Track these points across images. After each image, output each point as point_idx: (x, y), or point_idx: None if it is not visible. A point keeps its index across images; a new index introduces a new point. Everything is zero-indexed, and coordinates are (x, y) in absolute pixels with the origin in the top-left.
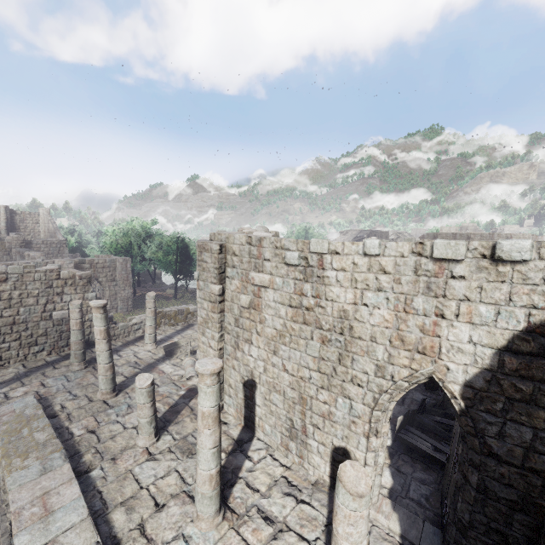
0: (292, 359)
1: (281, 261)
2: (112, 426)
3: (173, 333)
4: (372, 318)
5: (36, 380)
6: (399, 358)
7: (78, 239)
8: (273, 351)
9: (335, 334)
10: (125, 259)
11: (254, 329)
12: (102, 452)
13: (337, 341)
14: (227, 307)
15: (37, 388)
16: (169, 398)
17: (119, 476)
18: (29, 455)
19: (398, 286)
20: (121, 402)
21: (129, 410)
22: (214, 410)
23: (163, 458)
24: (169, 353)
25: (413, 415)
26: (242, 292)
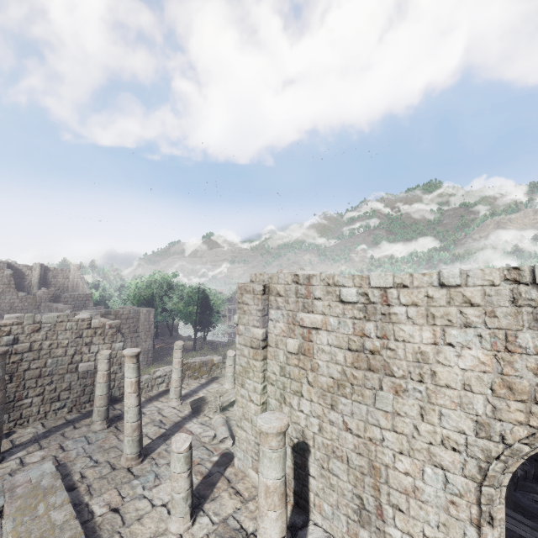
0: (356, 415)
1: (335, 298)
2: (138, 502)
3: (197, 387)
4: (462, 360)
5: (54, 442)
6: (509, 411)
7: (102, 293)
8: (330, 405)
9: (411, 382)
10: (149, 309)
11: (304, 379)
12: None
13: (416, 391)
14: (271, 354)
15: (56, 452)
16: (200, 466)
17: None
18: None
19: (493, 320)
20: (147, 470)
21: (157, 480)
22: (280, 484)
23: None
24: (195, 410)
25: (509, 492)
26: (288, 336)
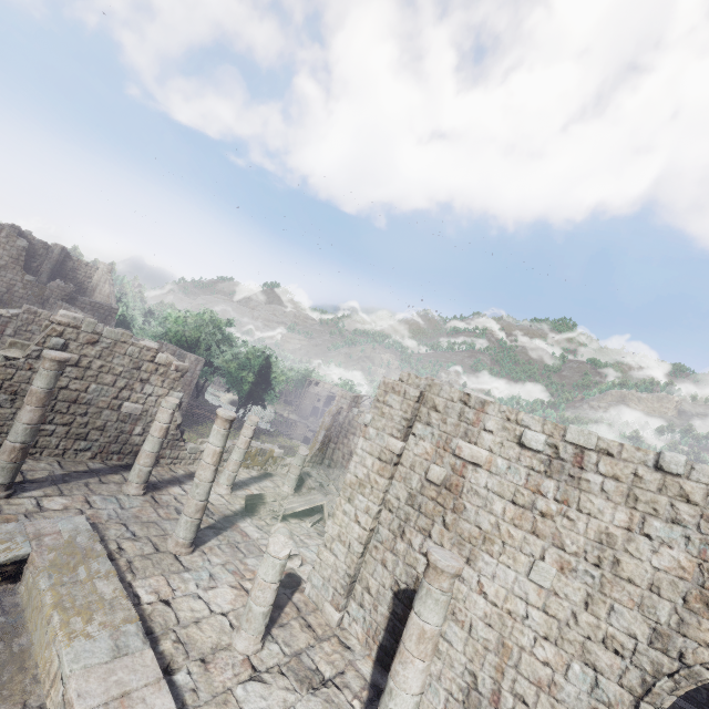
0: (499, 580)
1: (512, 438)
2: (193, 601)
3: (248, 478)
4: (657, 557)
5: (78, 491)
6: (699, 629)
7: (125, 312)
8: (467, 558)
9: (585, 562)
10: (198, 358)
11: (439, 518)
12: (186, 643)
13: (588, 575)
14: (401, 474)
15: (82, 505)
16: None
17: (217, 695)
18: (92, 615)
19: None
20: (199, 565)
21: (213, 581)
22: (437, 632)
23: (275, 682)
24: (250, 508)
25: None
26: (433, 461)
